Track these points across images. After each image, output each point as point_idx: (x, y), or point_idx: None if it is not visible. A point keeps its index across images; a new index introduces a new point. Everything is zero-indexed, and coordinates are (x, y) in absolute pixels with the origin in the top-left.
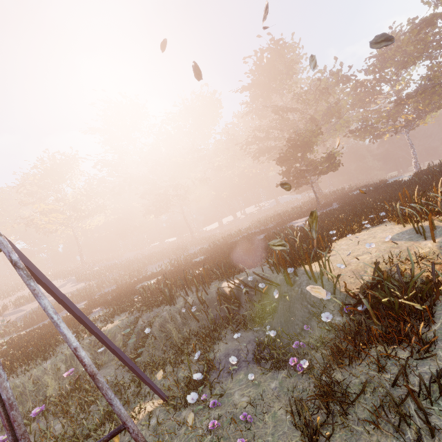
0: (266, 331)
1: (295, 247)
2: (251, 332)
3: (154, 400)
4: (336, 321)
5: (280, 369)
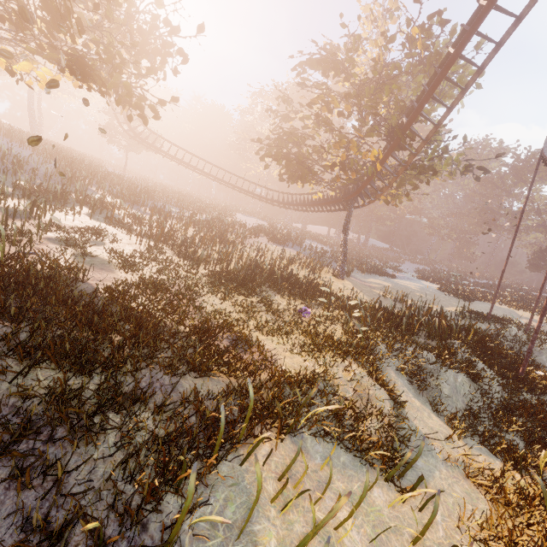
0: None
1: None
2: None
3: None
4: None
5: None
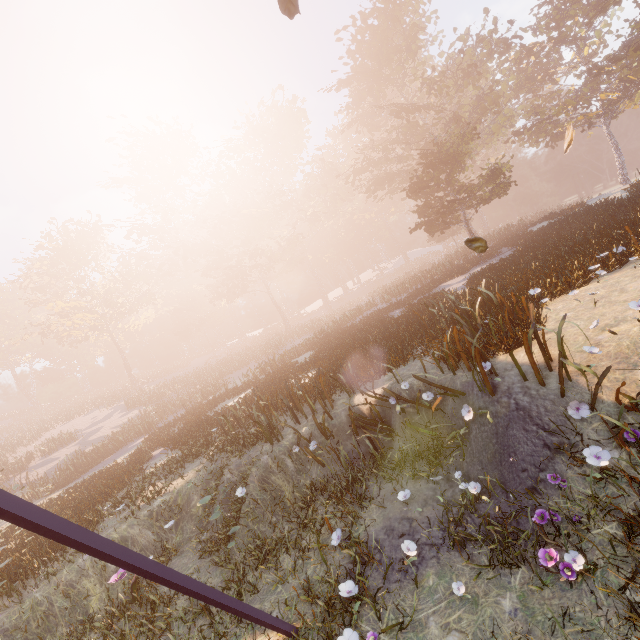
0: (453, 478)
1: (478, 324)
2: (422, 482)
3: (270, 630)
4: (609, 460)
5: (510, 565)
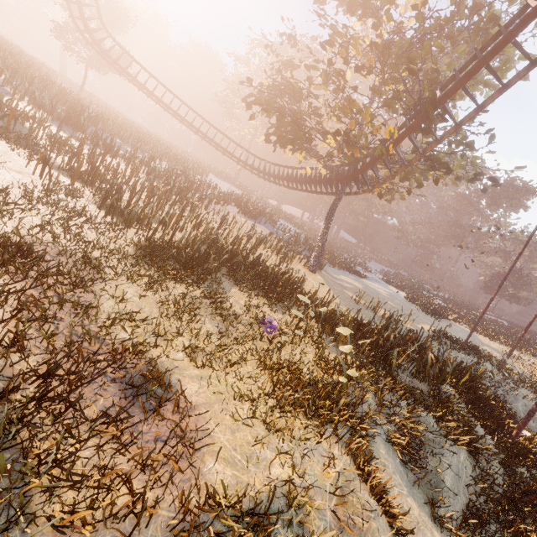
0: None
1: None
2: None
3: None
4: None
5: None
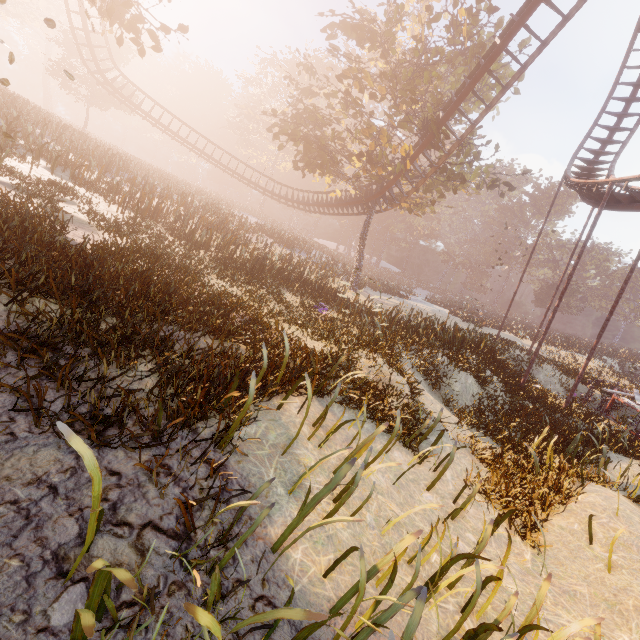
0: None
1: None
2: None
3: None
4: None
5: None
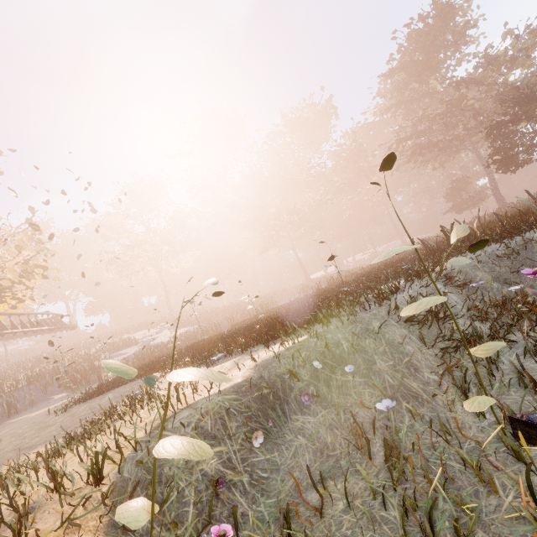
0: None
1: None
2: None
3: None
4: None
5: None
